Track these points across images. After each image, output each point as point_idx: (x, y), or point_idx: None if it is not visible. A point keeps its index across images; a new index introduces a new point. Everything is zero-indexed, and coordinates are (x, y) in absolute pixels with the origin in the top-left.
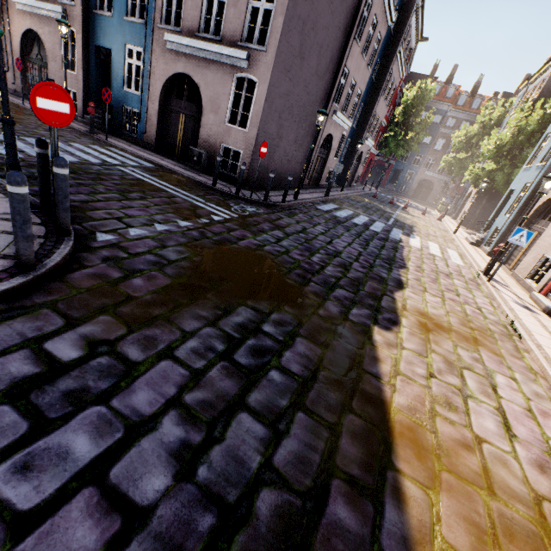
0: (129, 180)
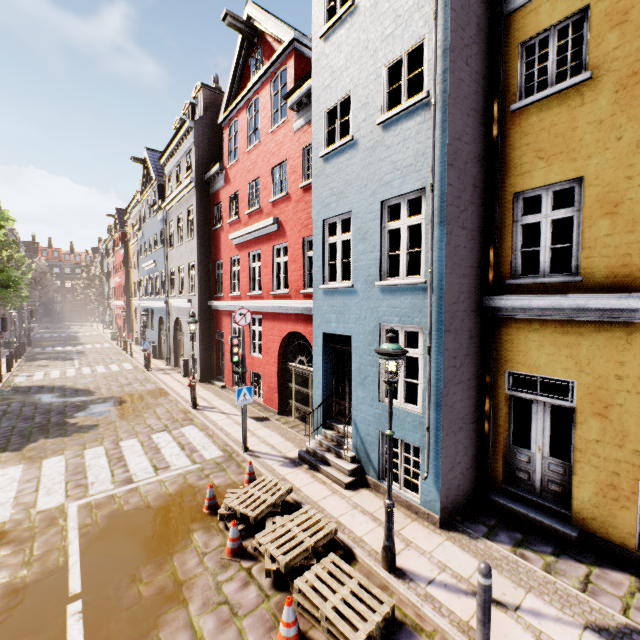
0: None
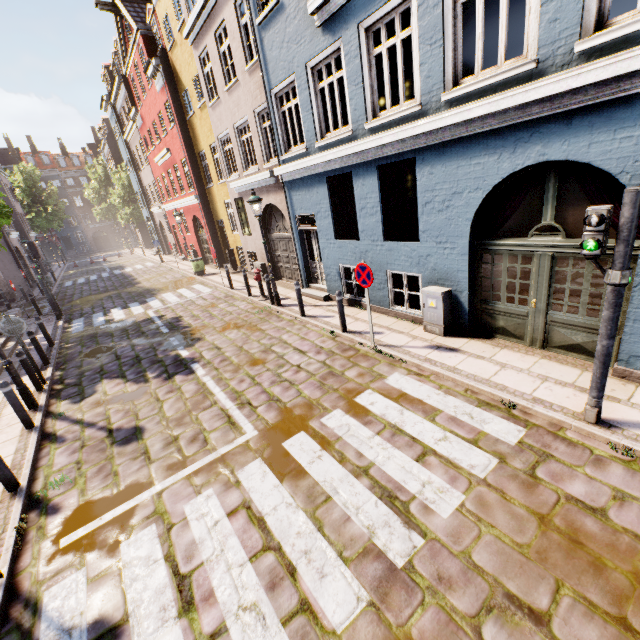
0: None
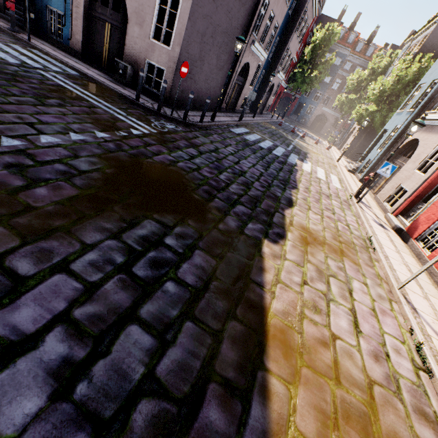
0: (49, 85)
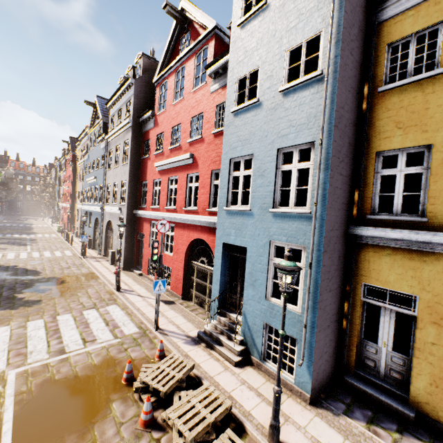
0: None
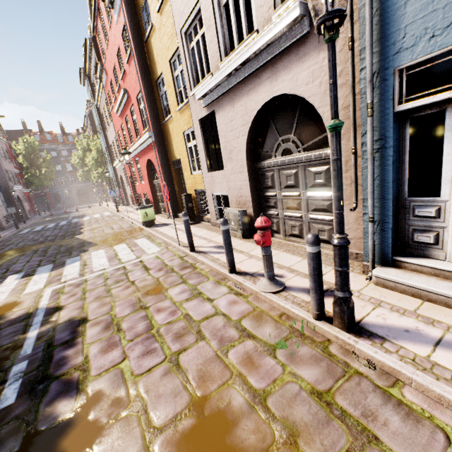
0: None
